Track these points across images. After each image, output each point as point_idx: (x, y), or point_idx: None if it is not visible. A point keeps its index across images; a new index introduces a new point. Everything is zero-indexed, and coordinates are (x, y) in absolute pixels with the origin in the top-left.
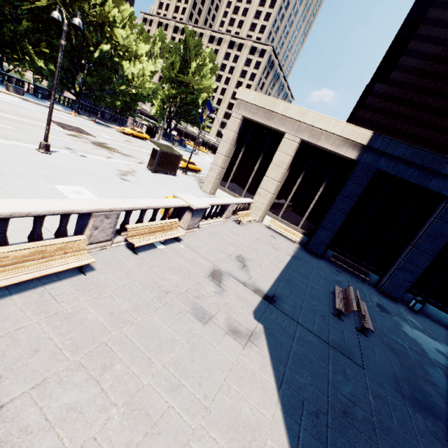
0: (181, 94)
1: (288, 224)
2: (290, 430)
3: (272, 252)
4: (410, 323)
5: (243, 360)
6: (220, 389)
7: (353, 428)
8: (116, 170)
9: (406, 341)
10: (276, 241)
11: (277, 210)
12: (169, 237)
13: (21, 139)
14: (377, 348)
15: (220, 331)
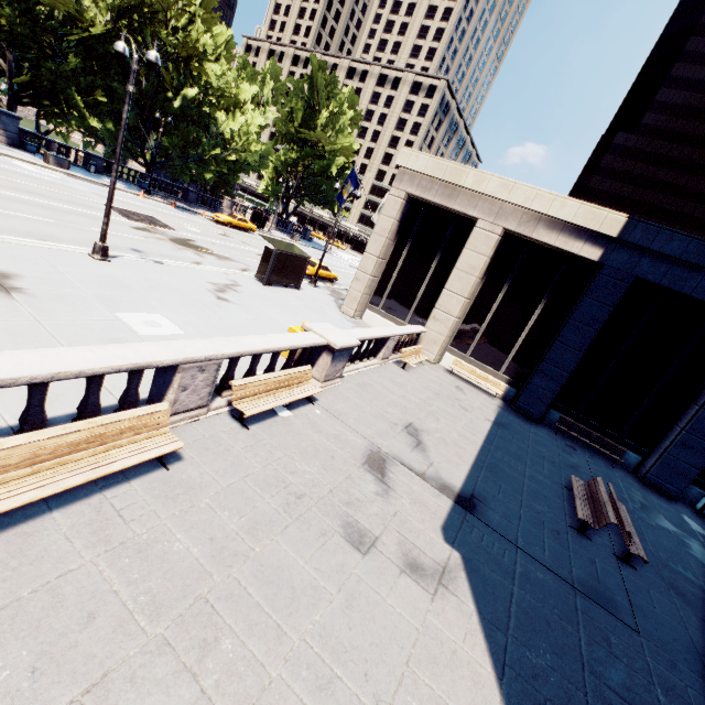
0: (305, 159)
1: (482, 366)
2: None
3: (461, 416)
4: (702, 541)
5: (435, 623)
6: (401, 684)
7: None
8: (209, 283)
9: (701, 575)
10: (465, 397)
11: (464, 344)
12: (298, 397)
13: (65, 239)
14: (655, 592)
15: (391, 567)
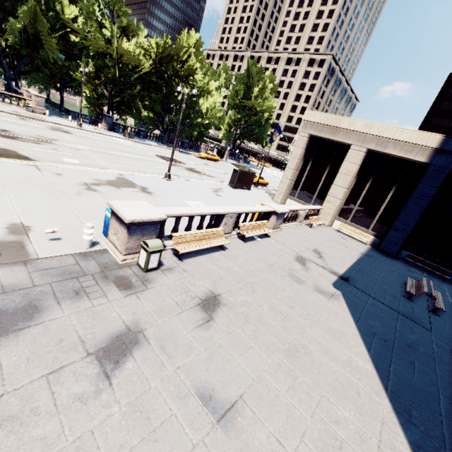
0: (245, 117)
1: (357, 227)
2: (365, 340)
3: (344, 249)
4: None
5: (329, 305)
6: (317, 314)
7: (415, 354)
8: (210, 188)
9: None
10: (347, 242)
11: (346, 214)
12: (264, 233)
13: (151, 172)
14: (449, 325)
15: (311, 289)
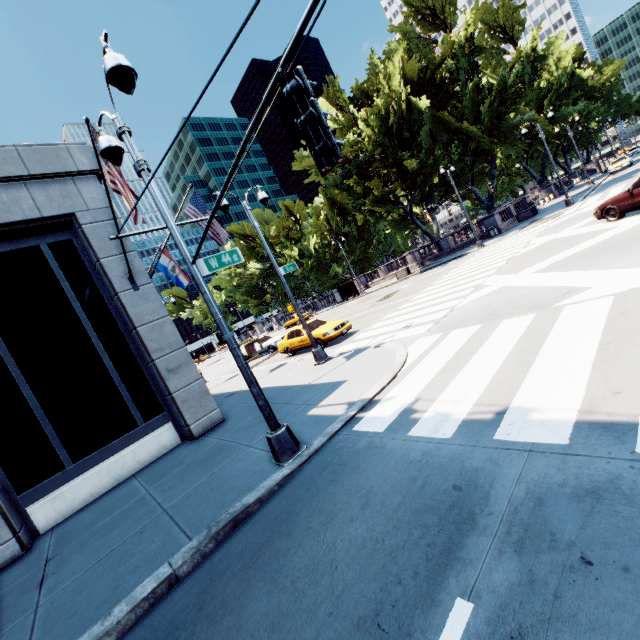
0: None
1: None
2: None
3: None
4: None
5: None
6: None
7: None
8: None
9: None
10: None
11: None
12: None
13: None
14: None
15: None
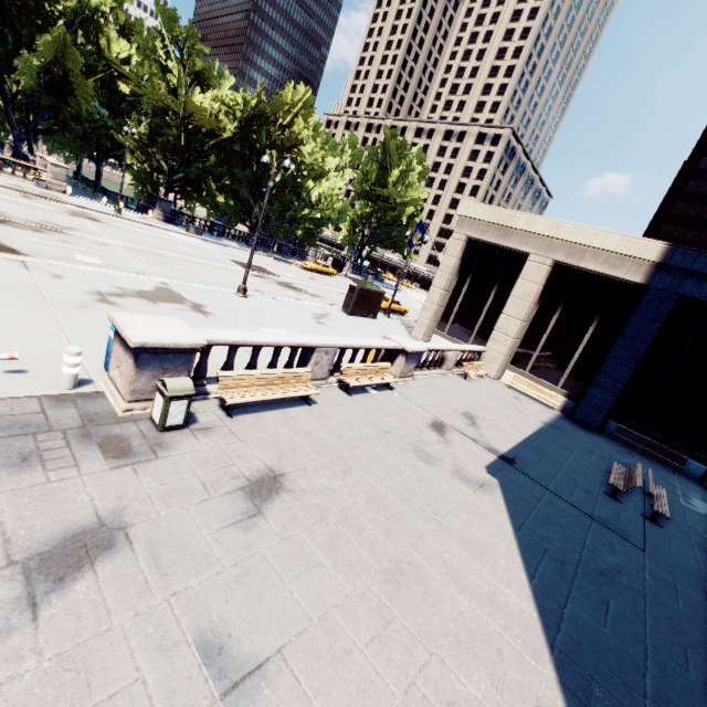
0: (378, 211)
1: (540, 382)
2: (526, 561)
3: (515, 415)
4: None
5: (474, 500)
6: (450, 513)
7: (612, 587)
8: (310, 313)
9: None
10: (522, 404)
11: (523, 361)
12: (382, 382)
13: (217, 284)
14: (676, 542)
15: (447, 473)
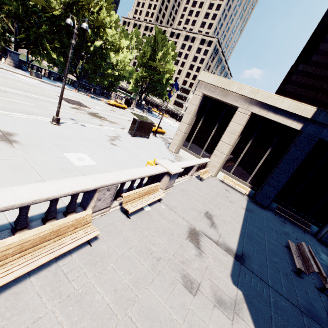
0: (150, 75)
1: (238, 179)
2: None
3: (230, 206)
4: None
5: None
6: None
7: None
8: (107, 136)
9: None
10: (230, 195)
11: (229, 167)
12: (154, 200)
13: (39, 113)
14: None
15: (209, 303)
